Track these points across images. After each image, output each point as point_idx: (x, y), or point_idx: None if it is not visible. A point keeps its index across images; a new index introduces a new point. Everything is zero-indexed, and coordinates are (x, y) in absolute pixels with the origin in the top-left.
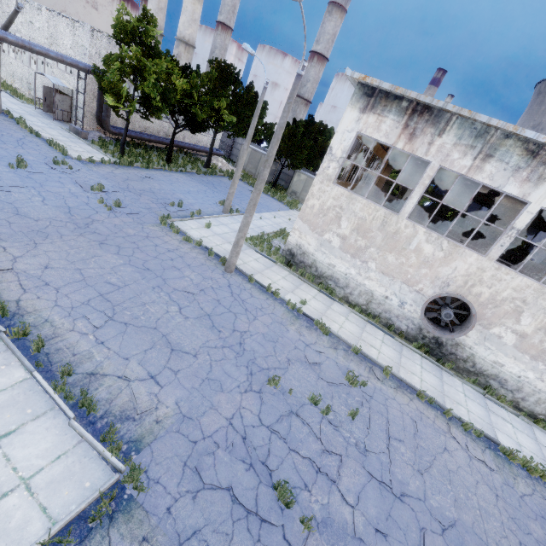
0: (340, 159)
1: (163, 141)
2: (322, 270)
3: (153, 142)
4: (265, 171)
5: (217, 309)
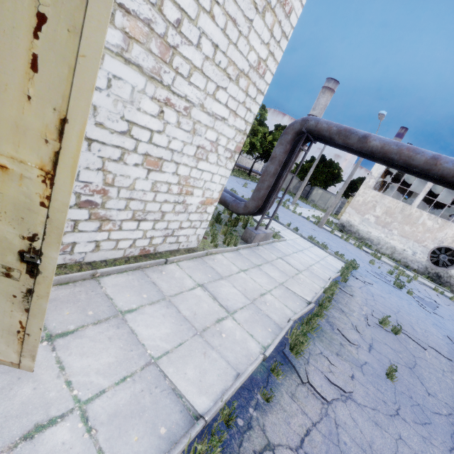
0: (376, 177)
1: (240, 165)
2: (363, 234)
3: (236, 166)
4: (349, 180)
5: (329, 238)
